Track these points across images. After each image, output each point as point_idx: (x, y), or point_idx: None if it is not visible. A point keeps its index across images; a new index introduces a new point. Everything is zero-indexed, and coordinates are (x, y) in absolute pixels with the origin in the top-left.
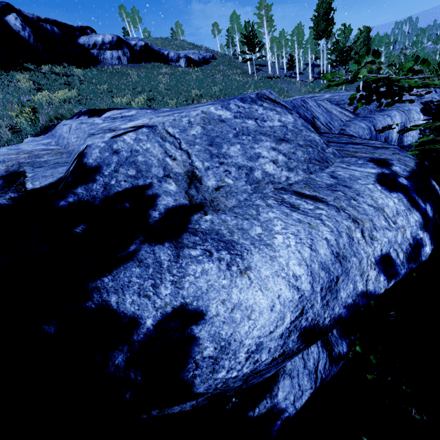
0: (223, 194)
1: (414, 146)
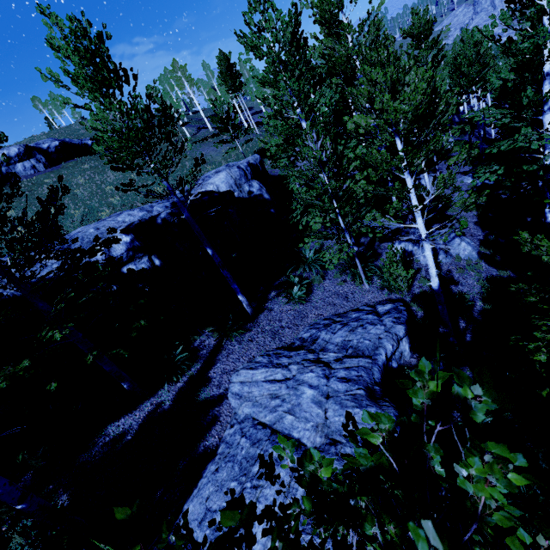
0: None
1: (131, 252)
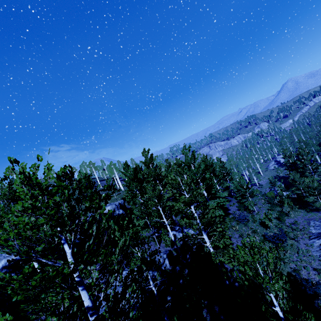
0: (0, 259)
1: None
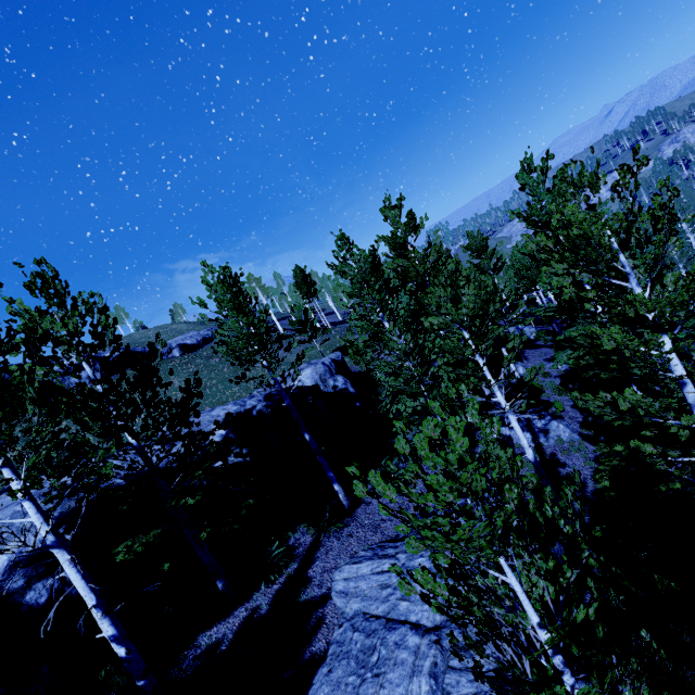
0: (8, 538)
1: None
